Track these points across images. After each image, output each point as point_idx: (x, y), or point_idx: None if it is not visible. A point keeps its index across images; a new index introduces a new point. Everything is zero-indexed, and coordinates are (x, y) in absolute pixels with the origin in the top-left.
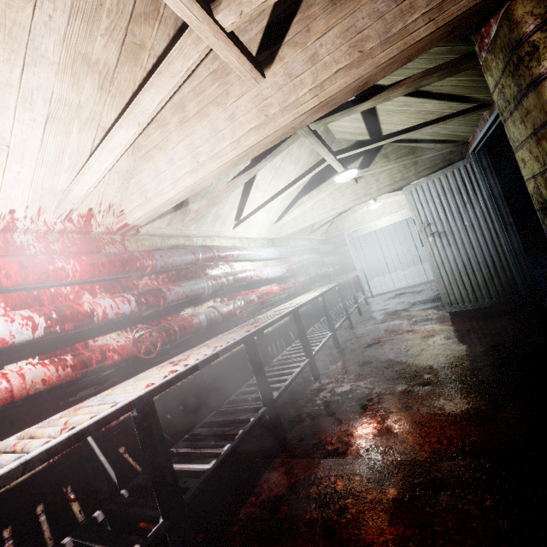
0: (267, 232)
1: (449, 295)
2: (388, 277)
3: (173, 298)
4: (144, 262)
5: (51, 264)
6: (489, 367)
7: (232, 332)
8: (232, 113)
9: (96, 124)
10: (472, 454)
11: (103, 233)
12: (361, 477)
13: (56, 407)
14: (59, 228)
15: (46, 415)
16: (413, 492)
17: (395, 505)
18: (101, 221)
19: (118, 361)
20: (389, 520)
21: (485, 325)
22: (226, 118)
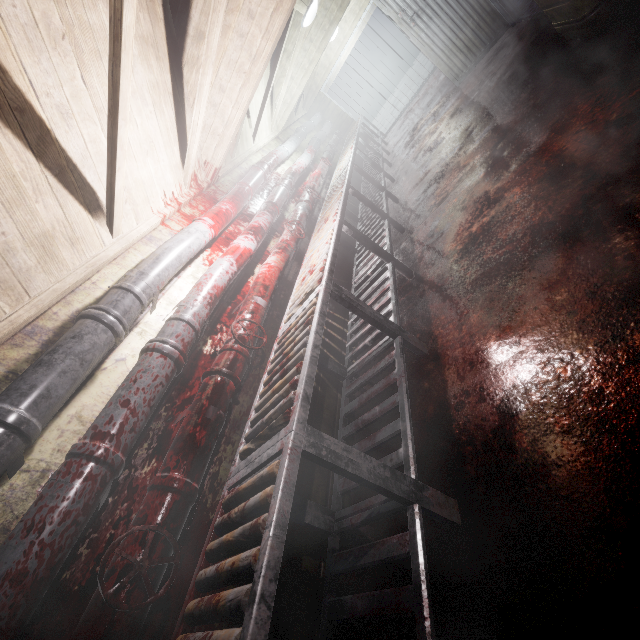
0: (271, 131)
1: (452, 69)
2: (382, 113)
3: (279, 204)
4: (247, 189)
5: (222, 209)
6: (503, 90)
7: (327, 203)
8: (248, 11)
9: (167, 93)
10: (511, 130)
11: (206, 189)
12: (463, 189)
13: (289, 282)
14: (193, 195)
15: (289, 286)
16: (491, 166)
17: (486, 176)
18: (201, 179)
19: (294, 245)
20: (486, 181)
21: (489, 69)
22: (246, 18)
